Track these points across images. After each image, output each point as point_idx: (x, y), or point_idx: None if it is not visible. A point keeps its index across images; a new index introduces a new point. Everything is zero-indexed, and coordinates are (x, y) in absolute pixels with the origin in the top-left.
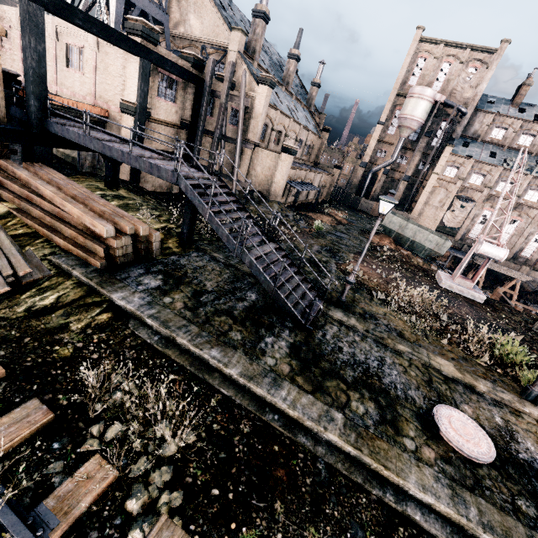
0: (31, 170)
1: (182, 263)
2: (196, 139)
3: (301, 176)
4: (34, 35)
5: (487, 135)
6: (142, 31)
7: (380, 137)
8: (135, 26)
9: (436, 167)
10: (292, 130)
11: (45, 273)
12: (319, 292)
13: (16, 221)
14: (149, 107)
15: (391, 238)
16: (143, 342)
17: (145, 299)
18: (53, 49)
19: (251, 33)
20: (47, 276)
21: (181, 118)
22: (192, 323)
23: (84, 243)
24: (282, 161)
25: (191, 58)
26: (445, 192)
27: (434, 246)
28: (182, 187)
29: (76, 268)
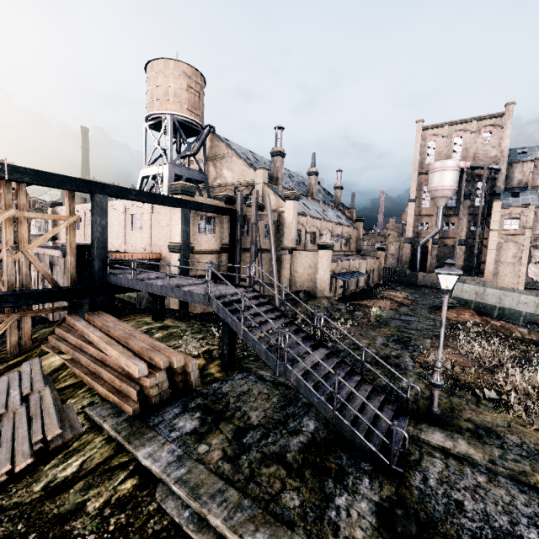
0: (90, 319)
1: (224, 390)
2: (235, 258)
3: (345, 267)
4: (99, 215)
5: (535, 181)
6: (182, 190)
7: (416, 212)
8: (177, 188)
9: (491, 224)
10: (325, 229)
11: (77, 431)
12: (398, 405)
13: (67, 372)
14: (191, 242)
15: (471, 309)
16: (169, 523)
17: (174, 453)
18: (123, 221)
19: (272, 167)
20: (78, 435)
21: (220, 244)
22: (232, 483)
23: (120, 386)
24: (321, 257)
25: (223, 197)
26: (515, 245)
27: (533, 309)
28: (214, 307)
29: (108, 419)
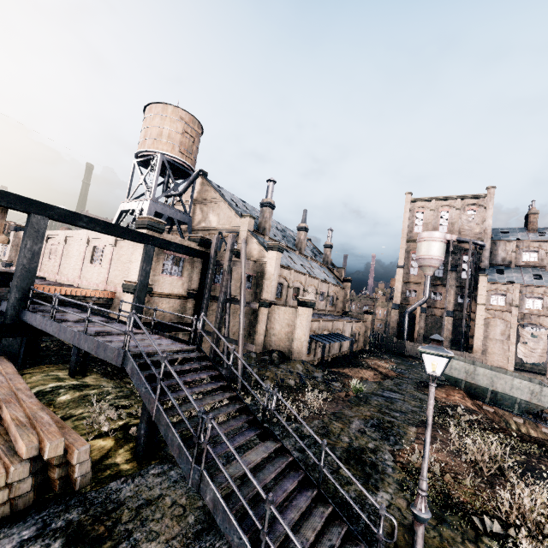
0: None
1: (122, 496)
2: (202, 306)
3: (327, 328)
4: (32, 238)
5: (518, 260)
6: (148, 224)
7: (404, 279)
8: (143, 222)
9: (478, 298)
10: (310, 285)
11: None
12: (365, 545)
13: None
14: (151, 283)
15: (461, 390)
16: None
17: None
18: (83, 252)
19: (261, 217)
20: None
21: (187, 288)
22: None
23: None
24: (301, 315)
25: (198, 239)
26: (503, 322)
27: (528, 396)
28: (129, 369)
29: None
